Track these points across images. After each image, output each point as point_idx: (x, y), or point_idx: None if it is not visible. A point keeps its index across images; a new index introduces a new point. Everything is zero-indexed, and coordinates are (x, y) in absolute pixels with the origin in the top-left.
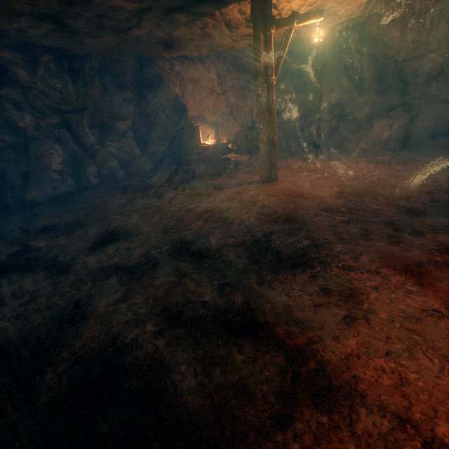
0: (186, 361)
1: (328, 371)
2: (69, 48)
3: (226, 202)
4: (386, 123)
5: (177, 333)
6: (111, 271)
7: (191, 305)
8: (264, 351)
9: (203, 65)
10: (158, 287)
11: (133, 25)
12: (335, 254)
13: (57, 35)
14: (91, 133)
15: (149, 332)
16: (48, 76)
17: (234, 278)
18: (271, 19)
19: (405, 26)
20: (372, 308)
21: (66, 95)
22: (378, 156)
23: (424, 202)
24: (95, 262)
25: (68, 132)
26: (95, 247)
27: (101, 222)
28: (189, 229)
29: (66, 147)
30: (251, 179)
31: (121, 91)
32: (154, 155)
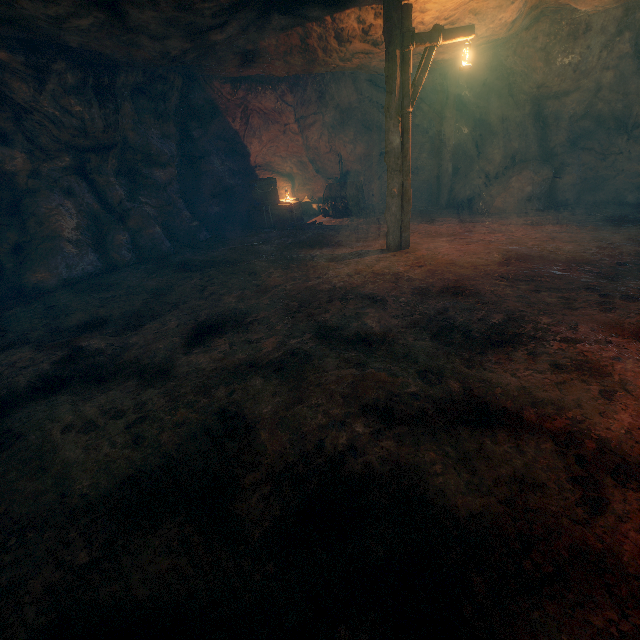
0: (437, 460)
1: (614, 449)
2: (108, 51)
3: (355, 276)
4: (527, 175)
5: (402, 432)
6: (245, 370)
7: (397, 399)
8: (523, 440)
9: (276, 92)
10: (337, 382)
11: (217, 25)
12: (544, 327)
13: (105, 30)
14: (118, 184)
15: (365, 435)
16: (62, 94)
17: (432, 364)
18: (411, 32)
19: (549, 55)
20: (624, 379)
21: (90, 124)
22: (524, 217)
23: (610, 266)
24: (208, 362)
25: (83, 182)
26: (193, 343)
27: (178, 310)
28: (325, 311)
29: (82, 205)
30: (370, 247)
31: (160, 123)
32: (206, 219)
